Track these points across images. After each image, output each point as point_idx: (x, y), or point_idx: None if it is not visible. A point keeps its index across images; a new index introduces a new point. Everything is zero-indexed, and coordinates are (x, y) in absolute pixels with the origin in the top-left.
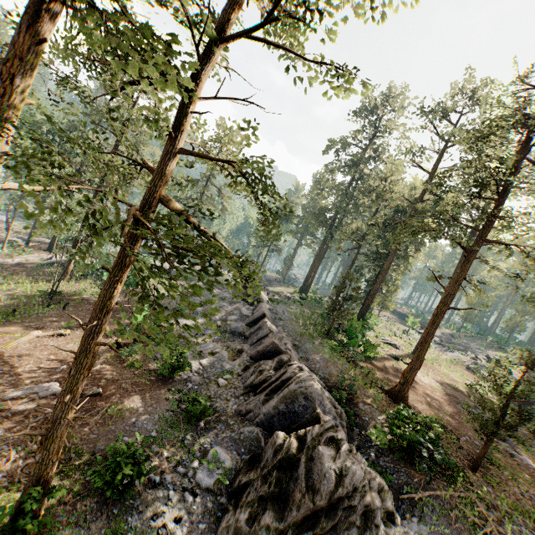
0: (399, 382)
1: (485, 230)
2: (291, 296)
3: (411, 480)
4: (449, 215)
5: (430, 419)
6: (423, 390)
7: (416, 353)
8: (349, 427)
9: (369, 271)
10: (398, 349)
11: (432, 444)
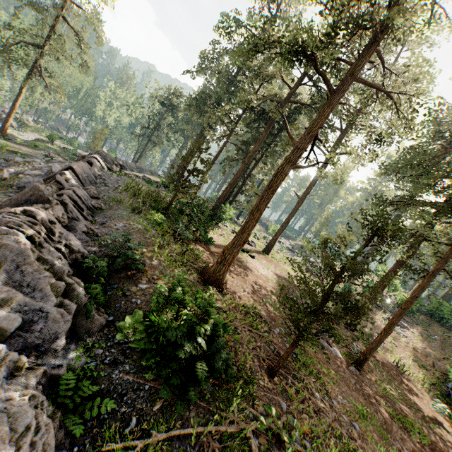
0: (217, 261)
1: (359, 61)
2: (154, 182)
3: (153, 406)
4: (320, 39)
5: (208, 302)
6: (255, 279)
7: (243, 224)
8: (85, 314)
9: (236, 163)
10: (250, 246)
11: (208, 343)
